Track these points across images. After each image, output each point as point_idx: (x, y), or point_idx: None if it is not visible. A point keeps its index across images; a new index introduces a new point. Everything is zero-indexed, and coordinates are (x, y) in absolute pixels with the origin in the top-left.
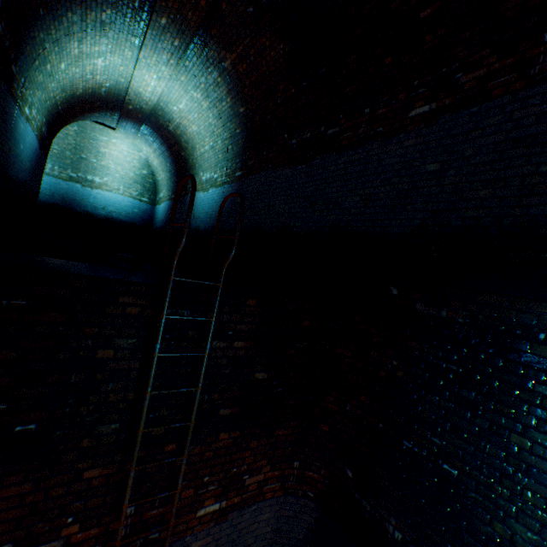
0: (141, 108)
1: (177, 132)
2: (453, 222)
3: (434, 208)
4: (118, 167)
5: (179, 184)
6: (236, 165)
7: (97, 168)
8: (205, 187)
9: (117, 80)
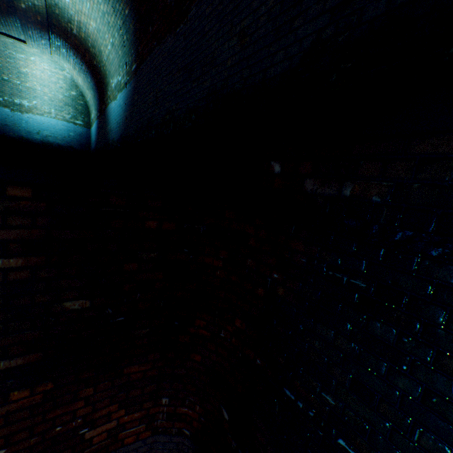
0: (34, 5)
1: (82, 36)
2: (370, 13)
3: (338, 0)
4: (44, 88)
5: (100, 99)
6: (131, 57)
7: (23, 91)
8: (115, 95)
9: None
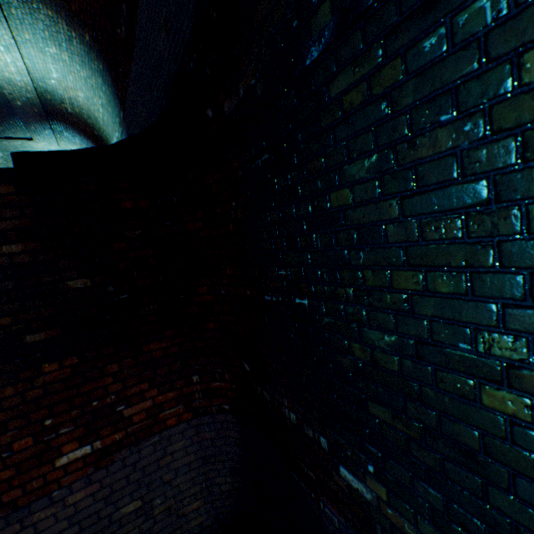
0: (28, 99)
1: (77, 111)
2: None
3: None
4: None
5: None
6: (118, 108)
7: None
8: None
9: None
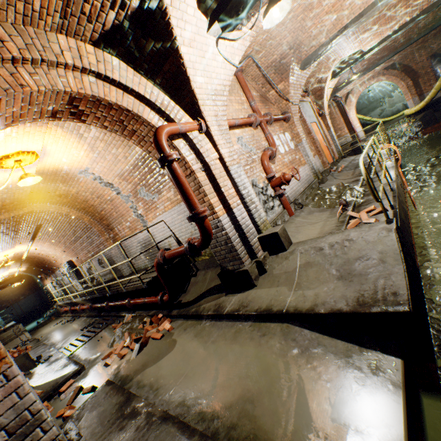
0: None
1: None
2: None
3: None
4: None
5: None
6: None
7: None
8: None
9: None
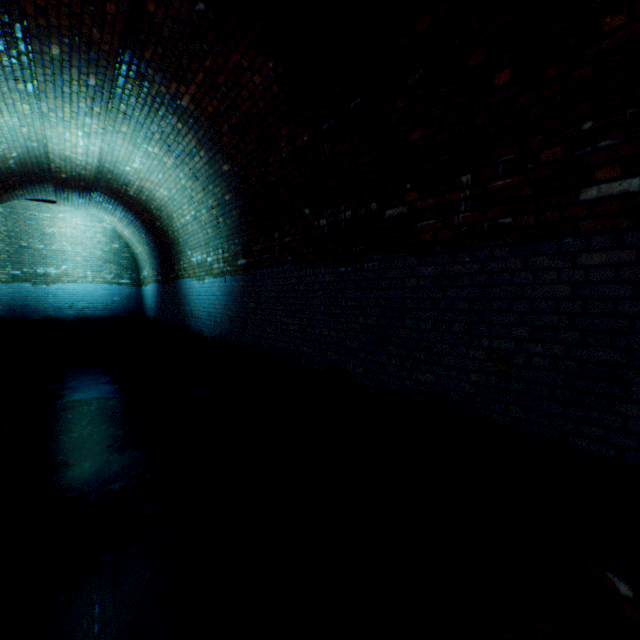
0: (79, 174)
1: (142, 198)
2: None
3: None
4: (77, 247)
5: (163, 262)
6: (235, 247)
7: (48, 256)
8: (198, 273)
9: (26, 146)
